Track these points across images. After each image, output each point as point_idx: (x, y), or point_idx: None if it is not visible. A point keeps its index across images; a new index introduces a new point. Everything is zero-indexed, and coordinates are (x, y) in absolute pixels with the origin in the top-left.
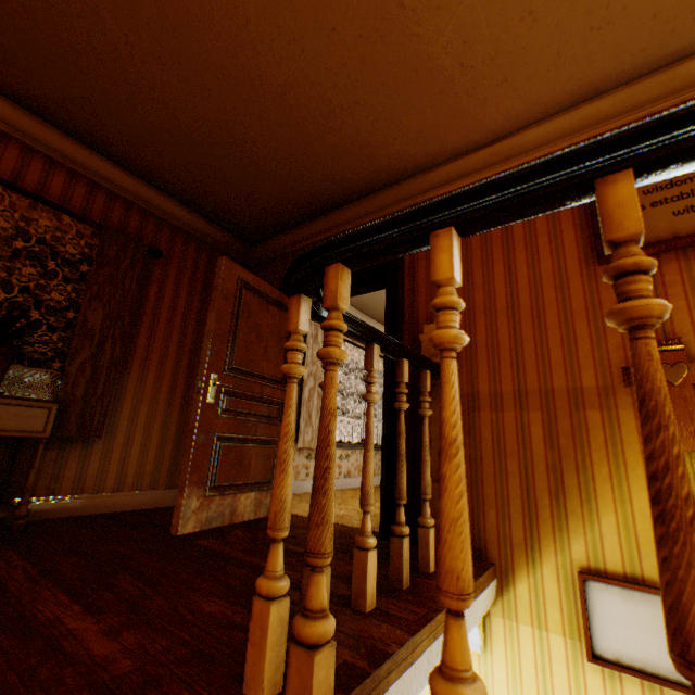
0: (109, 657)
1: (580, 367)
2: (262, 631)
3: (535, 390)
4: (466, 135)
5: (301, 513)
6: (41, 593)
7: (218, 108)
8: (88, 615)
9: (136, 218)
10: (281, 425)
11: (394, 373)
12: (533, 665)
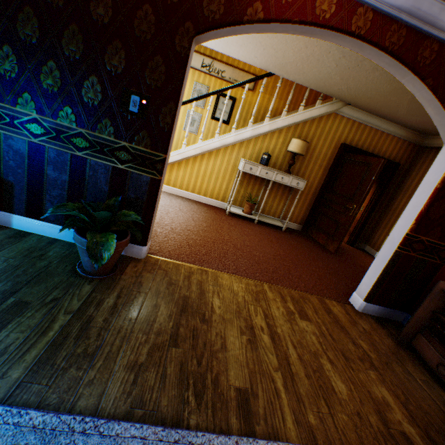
0: None
1: None
2: None
3: None
4: None
5: None
6: None
7: None
8: None
9: None
10: None
11: None
12: None
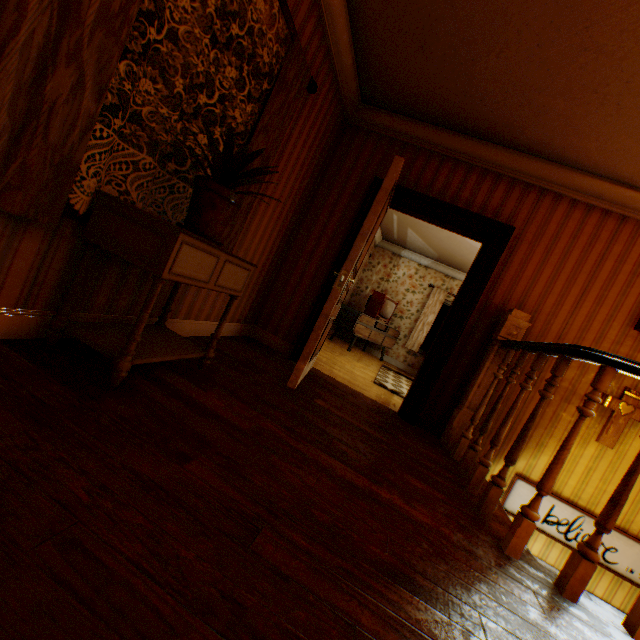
0: (435, 525)
1: (581, 381)
2: (526, 533)
3: None
4: (636, 174)
5: (323, 371)
6: (324, 458)
7: (523, 4)
8: (378, 486)
9: (310, 25)
10: (568, 441)
11: (464, 322)
12: None
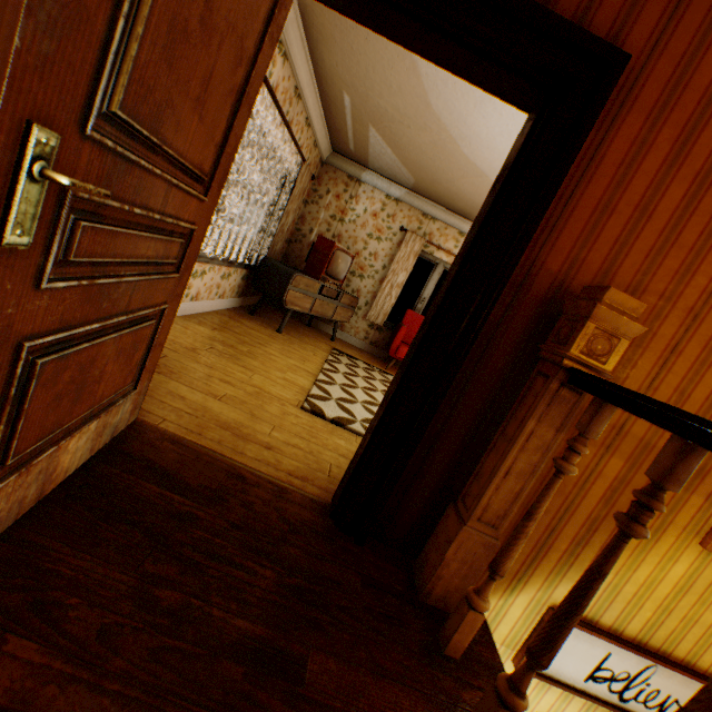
0: None
1: None
2: None
3: (637, 437)
4: None
5: (171, 422)
6: None
7: None
8: None
9: None
10: None
11: (481, 318)
12: None
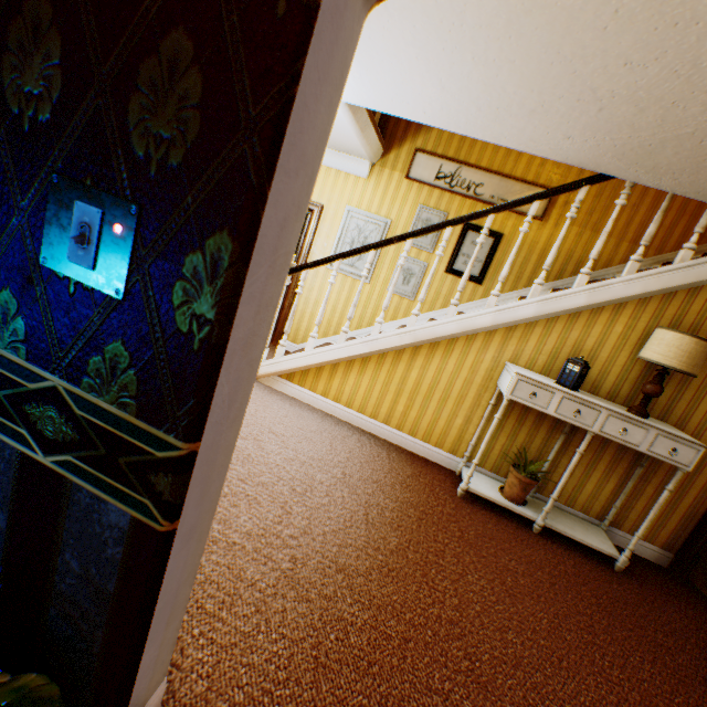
0: None
1: None
2: None
3: None
4: None
5: None
6: None
7: None
8: None
9: None
10: None
11: None
12: (385, 183)
